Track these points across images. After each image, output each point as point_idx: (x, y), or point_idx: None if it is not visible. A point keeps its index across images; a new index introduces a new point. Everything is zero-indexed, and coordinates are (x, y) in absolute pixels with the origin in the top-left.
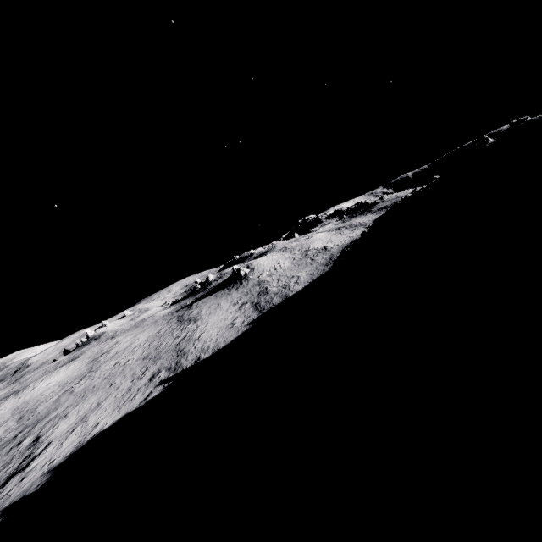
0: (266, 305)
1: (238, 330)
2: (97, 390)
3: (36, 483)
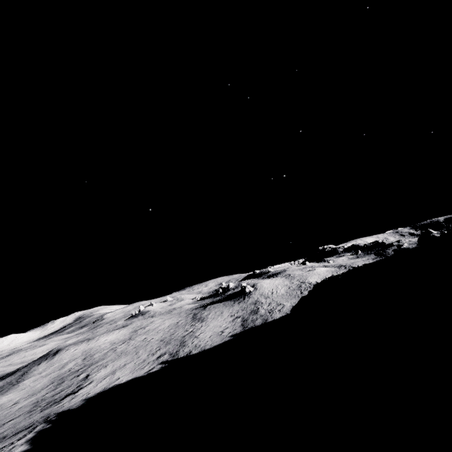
0: (250, 323)
1: (223, 338)
2: (128, 354)
3: (77, 403)
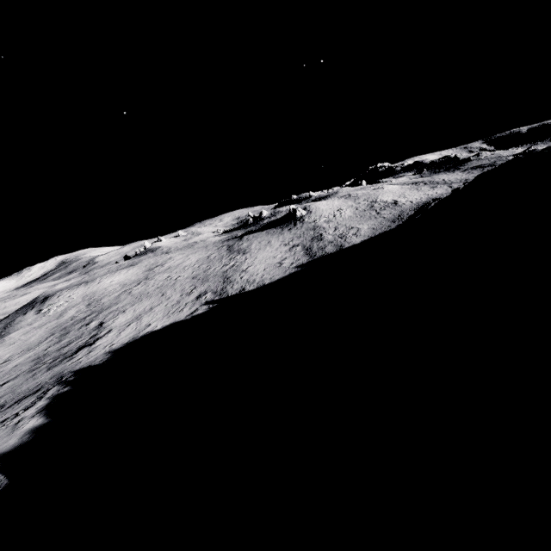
0: (318, 251)
1: (285, 271)
2: (151, 296)
3: (100, 358)
